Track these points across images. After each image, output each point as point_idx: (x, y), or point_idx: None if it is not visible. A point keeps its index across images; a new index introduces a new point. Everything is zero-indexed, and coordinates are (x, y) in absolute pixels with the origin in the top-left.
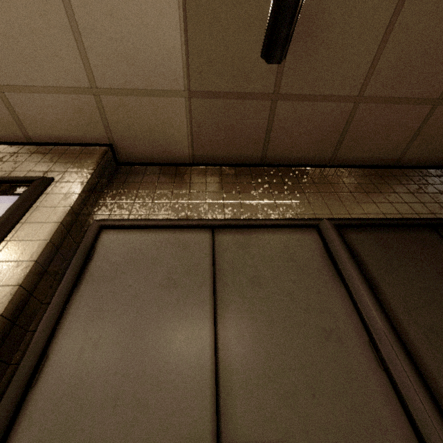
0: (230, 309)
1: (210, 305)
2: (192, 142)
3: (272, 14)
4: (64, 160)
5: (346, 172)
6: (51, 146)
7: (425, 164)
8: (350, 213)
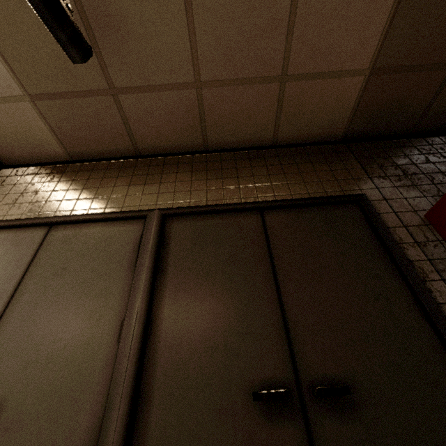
0: (24, 297)
1: (10, 294)
2: (60, 141)
3: (40, 18)
4: None
5: (218, 157)
6: None
7: (305, 141)
8: (191, 201)
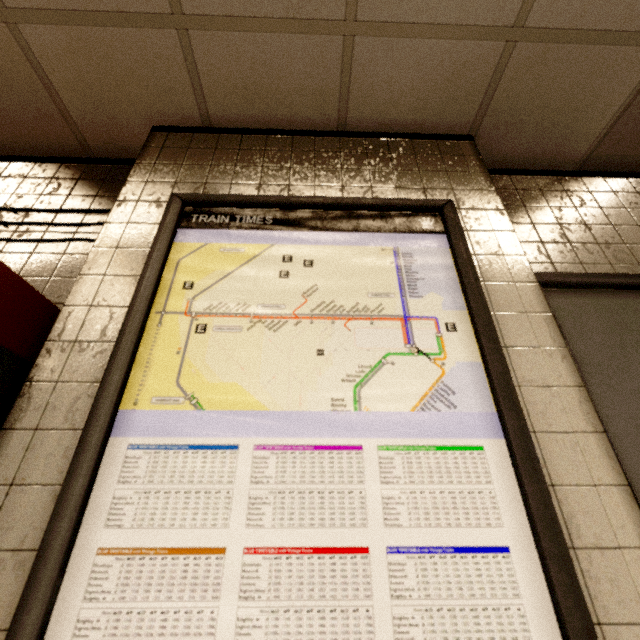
0: None
1: None
2: (606, 133)
3: None
4: (427, 166)
5: None
6: (381, 139)
7: None
8: None
